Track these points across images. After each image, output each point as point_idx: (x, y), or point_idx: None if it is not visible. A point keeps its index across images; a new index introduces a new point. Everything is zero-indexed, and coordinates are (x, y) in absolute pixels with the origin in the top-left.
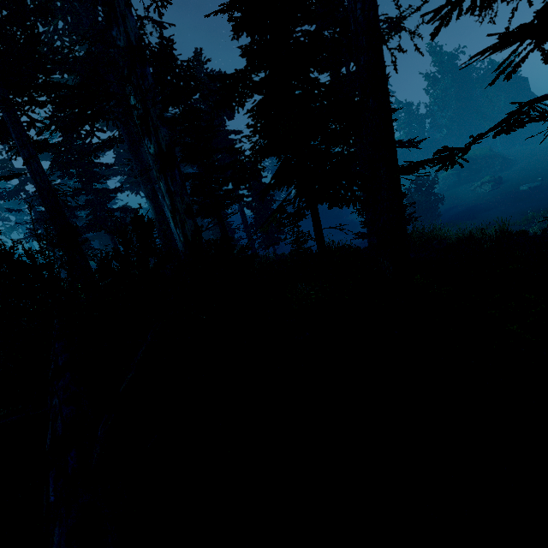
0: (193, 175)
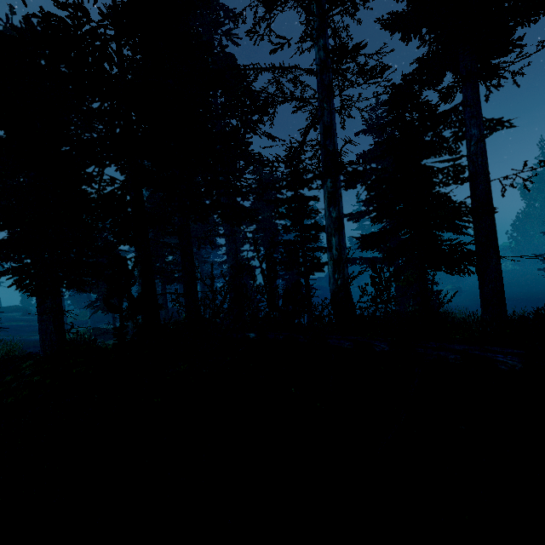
0: (293, 241)
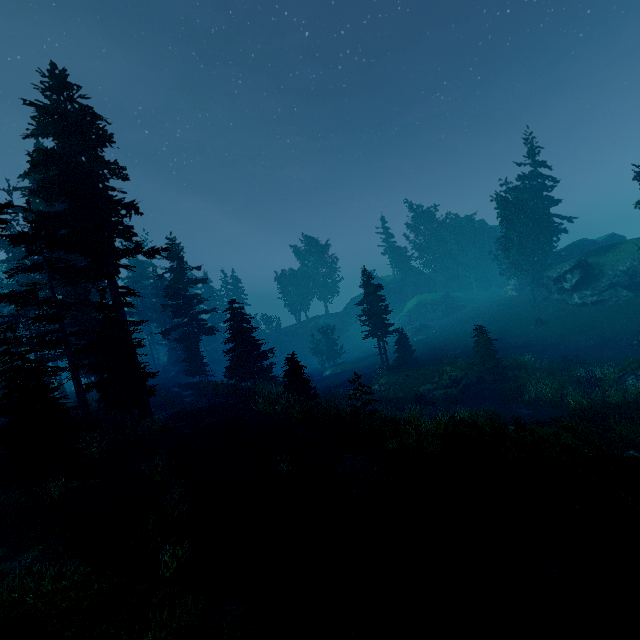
0: None
